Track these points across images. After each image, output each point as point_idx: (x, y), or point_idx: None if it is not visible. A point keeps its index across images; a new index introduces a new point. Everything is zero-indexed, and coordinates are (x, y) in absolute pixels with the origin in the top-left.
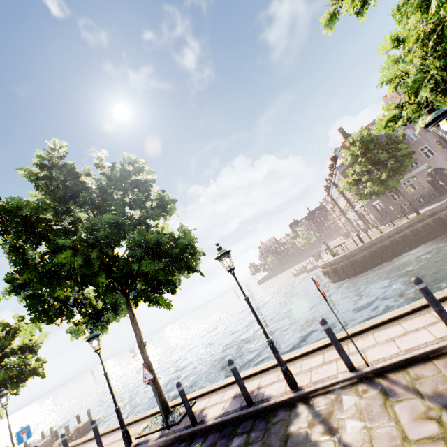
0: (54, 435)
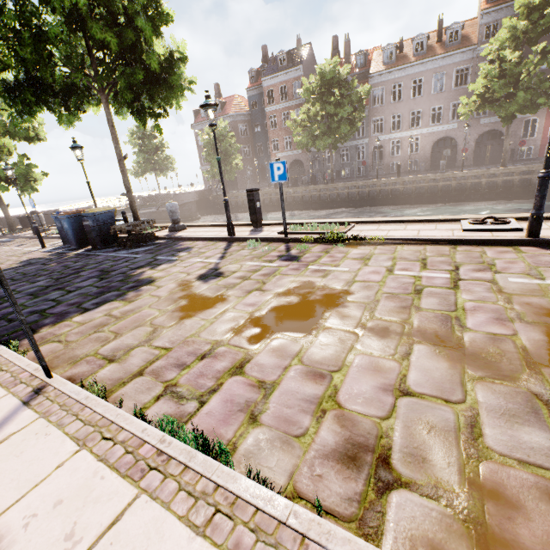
0: None
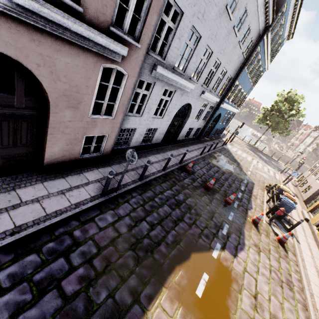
0: None
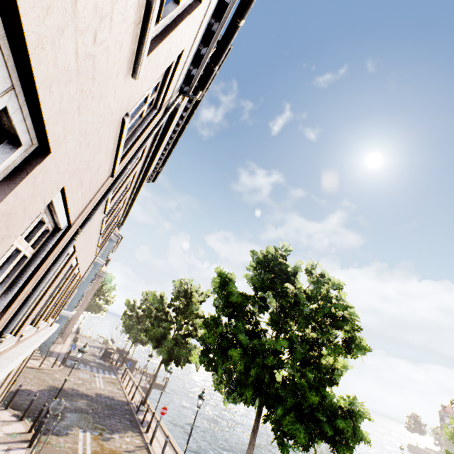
0: (153, 375)
